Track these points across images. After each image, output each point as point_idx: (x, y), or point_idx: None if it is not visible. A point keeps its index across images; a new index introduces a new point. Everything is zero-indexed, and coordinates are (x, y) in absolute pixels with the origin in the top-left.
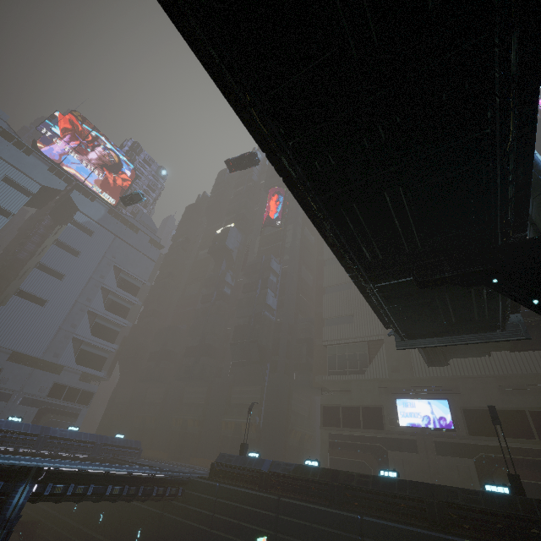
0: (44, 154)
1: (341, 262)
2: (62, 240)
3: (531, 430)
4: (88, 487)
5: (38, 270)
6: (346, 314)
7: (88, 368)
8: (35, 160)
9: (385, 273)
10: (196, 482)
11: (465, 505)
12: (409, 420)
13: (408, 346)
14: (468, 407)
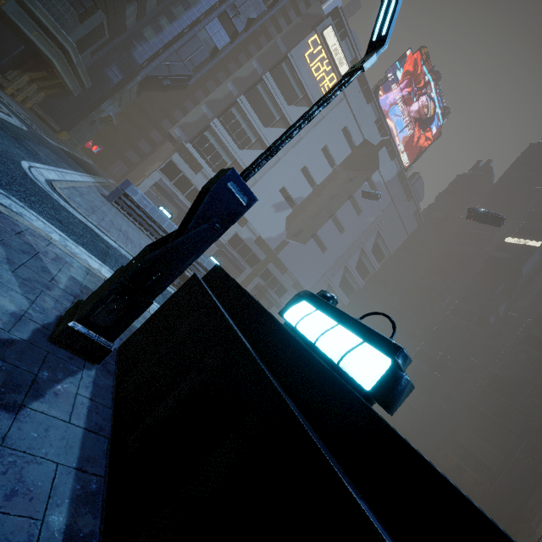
0: (379, 103)
1: None
2: (356, 197)
3: None
4: None
5: (331, 221)
6: None
7: None
8: (370, 109)
9: None
10: None
11: None
12: None
13: None
14: None
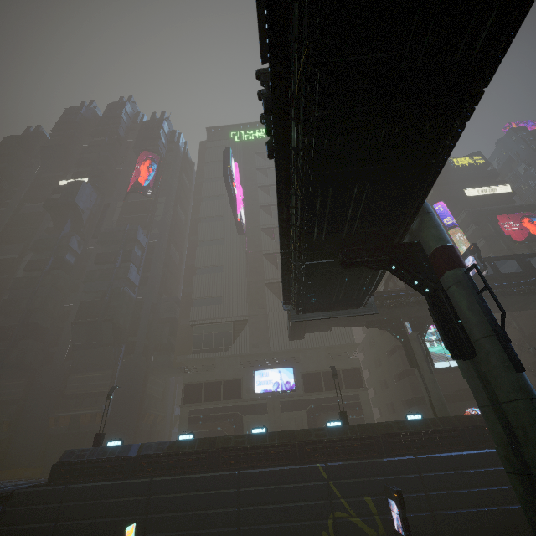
0: None
1: (281, 238)
2: None
3: (341, 384)
4: None
5: None
6: (215, 296)
7: None
8: None
9: (318, 253)
10: (27, 493)
11: (317, 439)
12: (263, 387)
13: (301, 318)
14: (306, 371)
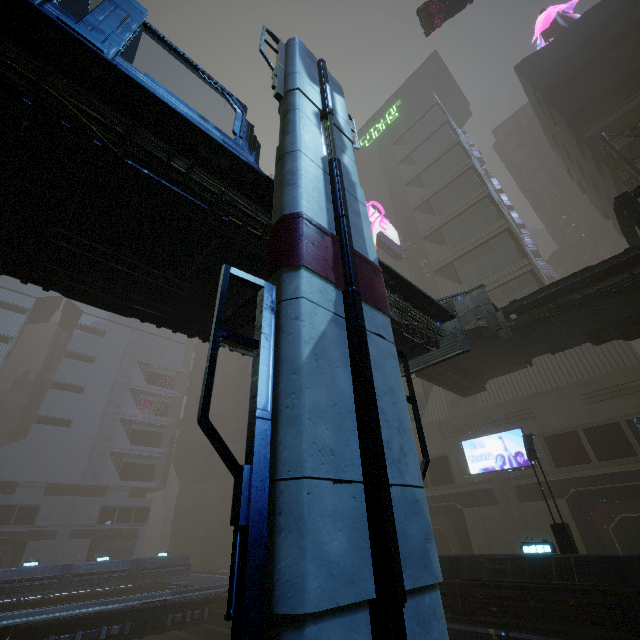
0: None
1: None
2: (73, 350)
3: (631, 445)
4: (75, 635)
5: (54, 390)
6: None
7: (136, 482)
8: None
9: (204, 325)
10: (223, 598)
11: (490, 580)
12: (480, 465)
13: None
14: (548, 431)
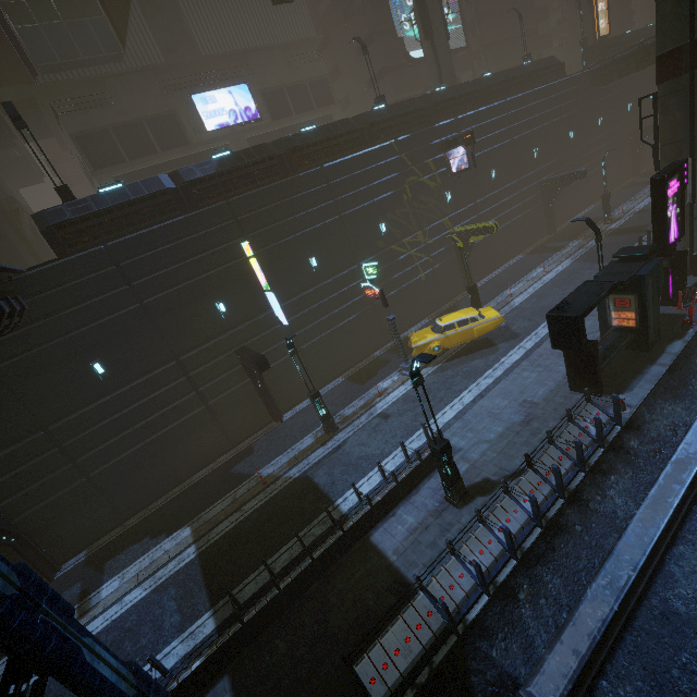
0: None
1: None
2: None
3: (311, 102)
4: None
5: None
6: None
7: None
8: None
9: None
10: (41, 274)
11: (380, 120)
12: (216, 121)
13: None
14: (266, 89)
